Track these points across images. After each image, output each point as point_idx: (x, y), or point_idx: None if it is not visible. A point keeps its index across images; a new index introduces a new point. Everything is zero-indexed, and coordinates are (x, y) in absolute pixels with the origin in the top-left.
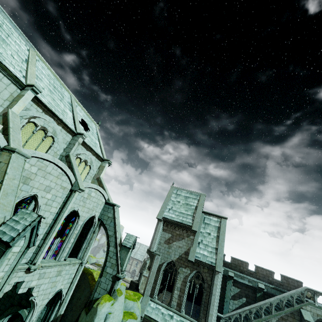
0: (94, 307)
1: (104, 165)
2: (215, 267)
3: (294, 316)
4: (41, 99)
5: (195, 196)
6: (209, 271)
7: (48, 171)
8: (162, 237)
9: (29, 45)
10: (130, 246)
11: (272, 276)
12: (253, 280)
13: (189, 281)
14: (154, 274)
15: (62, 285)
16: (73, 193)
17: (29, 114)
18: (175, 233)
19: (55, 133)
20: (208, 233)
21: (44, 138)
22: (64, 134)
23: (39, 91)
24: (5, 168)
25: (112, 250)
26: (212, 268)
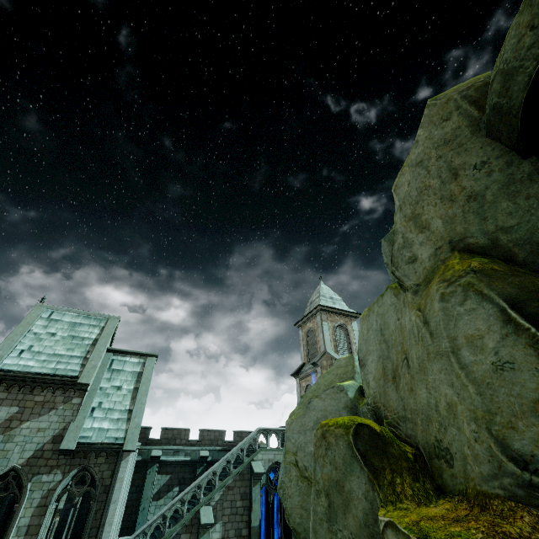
0: None
1: None
2: (123, 445)
3: (244, 477)
4: None
5: (97, 321)
6: (110, 459)
7: None
8: None
9: None
10: None
11: (223, 438)
12: (193, 450)
13: (58, 498)
14: None
15: None
16: None
17: None
18: (33, 401)
19: None
20: (117, 386)
21: None
22: None
23: None
24: None
25: None
26: (116, 451)
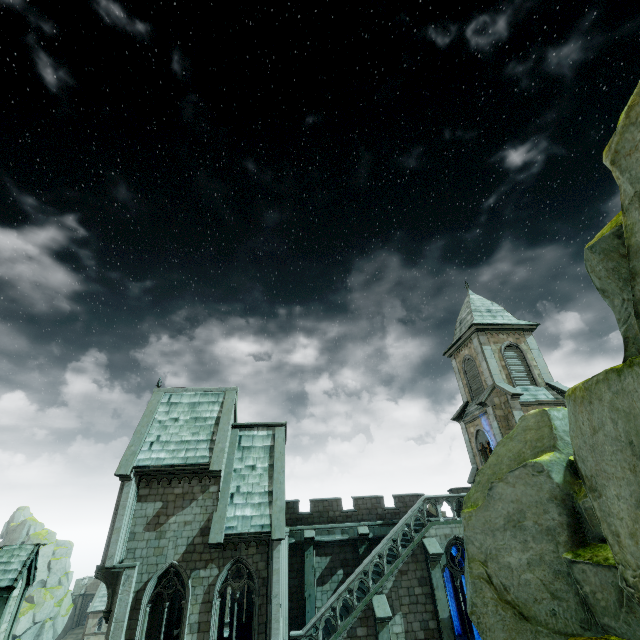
0: None
1: None
2: (271, 534)
3: (417, 558)
4: None
5: (215, 397)
6: (261, 549)
7: None
8: (139, 517)
9: None
10: (12, 582)
11: (382, 506)
12: (350, 527)
13: (220, 594)
14: (122, 626)
15: None
16: None
17: None
18: (173, 494)
19: None
20: (251, 466)
21: None
22: None
23: None
24: None
25: None
26: (265, 540)
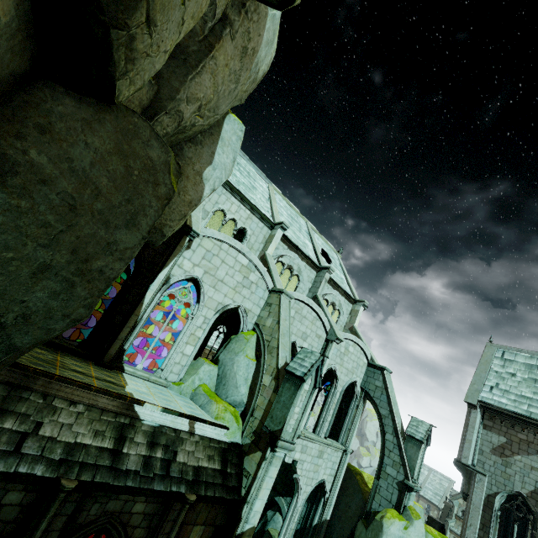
0: (377, 520)
1: (358, 309)
2: None
3: None
4: (286, 235)
5: None
6: None
7: (303, 314)
8: (485, 440)
9: (267, 181)
10: (421, 439)
11: None
12: None
13: None
14: (478, 511)
15: (325, 474)
16: (329, 344)
17: (277, 254)
18: (516, 436)
19: (299, 270)
20: None
21: (290, 278)
22: (308, 270)
23: (287, 227)
24: (278, 309)
25: (390, 440)
26: None
